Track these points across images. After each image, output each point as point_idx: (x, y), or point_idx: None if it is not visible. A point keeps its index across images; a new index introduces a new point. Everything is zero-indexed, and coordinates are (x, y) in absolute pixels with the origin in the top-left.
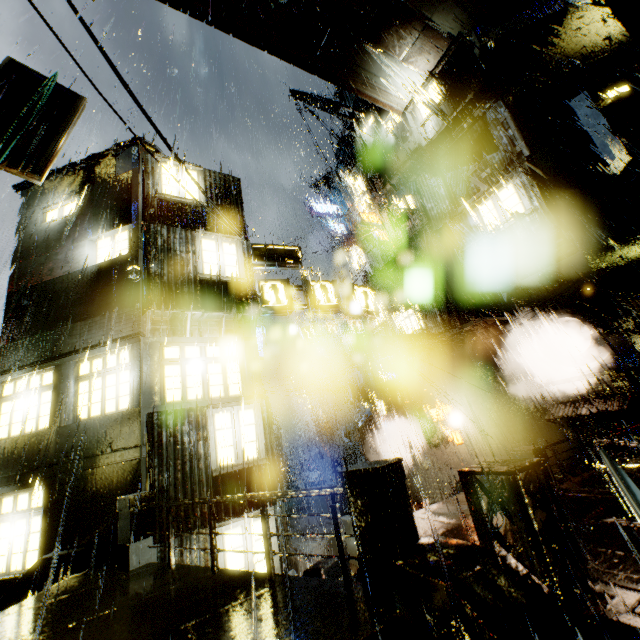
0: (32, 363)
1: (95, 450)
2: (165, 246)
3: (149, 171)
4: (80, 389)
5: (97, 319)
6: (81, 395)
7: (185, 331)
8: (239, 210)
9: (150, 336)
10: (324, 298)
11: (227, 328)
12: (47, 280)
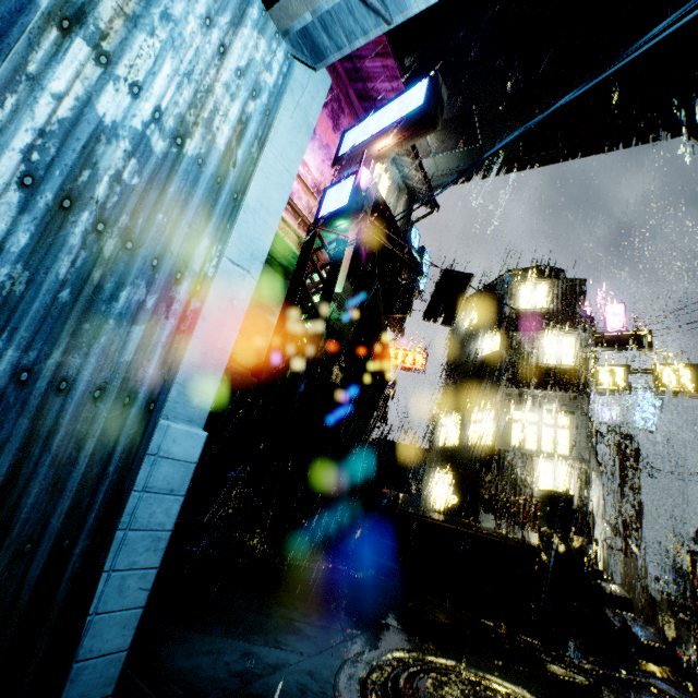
0: (453, 409)
1: (474, 462)
2: (517, 346)
3: (512, 295)
4: (471, 428)
5: (480, 389)
6: (471, 431)
7: (527, 402)
8: (581, 307)
9: (505, 403)
10: (673, 383)
11: (562, 403)
12: (461, 363)
